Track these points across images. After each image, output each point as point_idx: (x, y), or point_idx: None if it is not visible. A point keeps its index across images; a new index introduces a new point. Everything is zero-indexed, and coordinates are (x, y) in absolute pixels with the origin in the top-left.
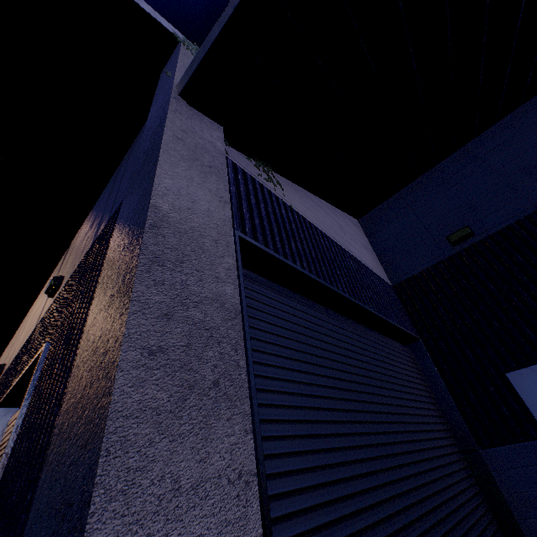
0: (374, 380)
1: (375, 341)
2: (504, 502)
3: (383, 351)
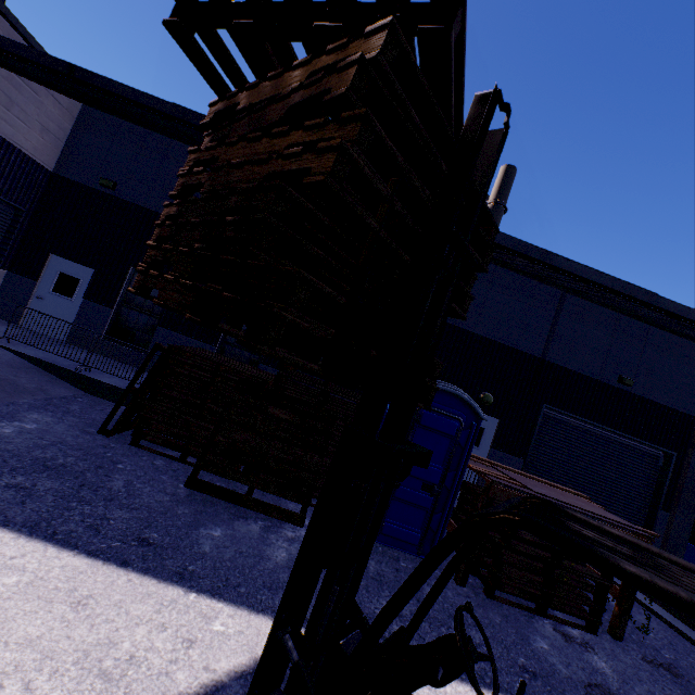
0: None
1: None
2: None
3: None
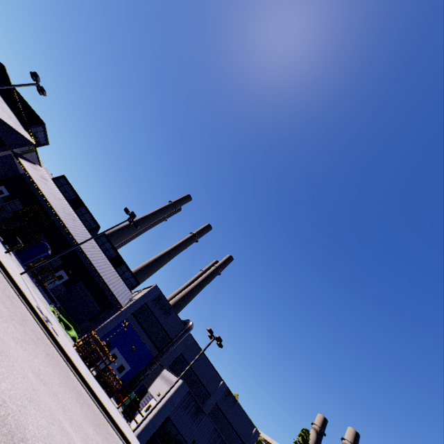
0: None
1: None
2: None
3: None
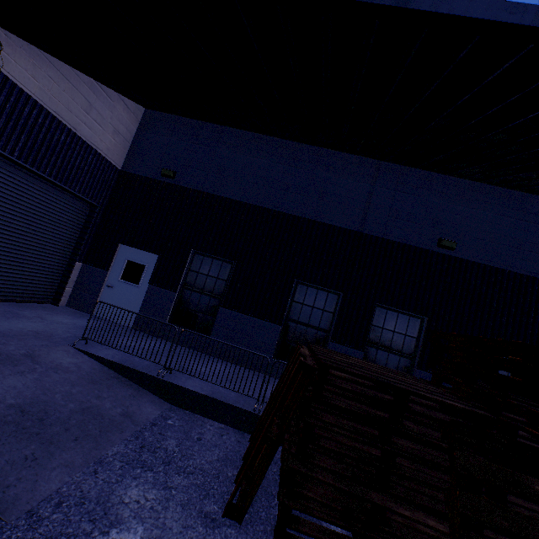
0: (0, 202)
1: (36, 188)
2: (68, 280)
3: (39, 195)
